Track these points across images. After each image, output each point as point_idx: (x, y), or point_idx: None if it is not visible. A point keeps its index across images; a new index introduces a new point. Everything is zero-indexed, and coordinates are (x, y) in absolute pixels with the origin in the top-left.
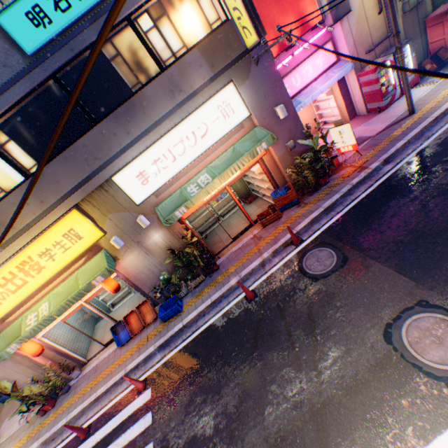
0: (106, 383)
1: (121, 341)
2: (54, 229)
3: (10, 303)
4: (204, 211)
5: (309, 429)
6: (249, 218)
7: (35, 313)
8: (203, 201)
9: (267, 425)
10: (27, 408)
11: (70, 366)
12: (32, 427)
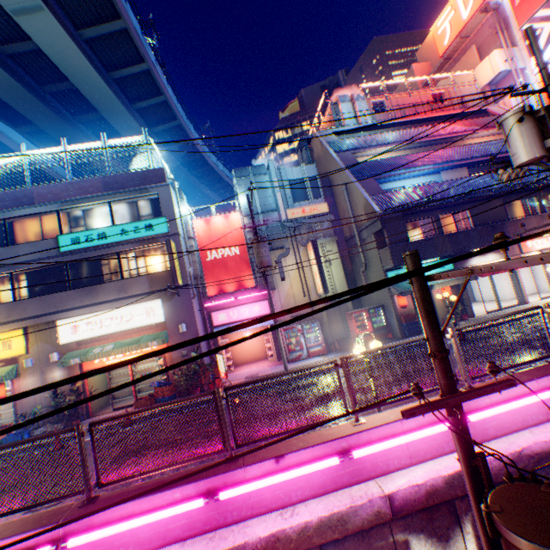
0: None
1: None
2: (2, 335)
3: None
4: (129, 379)
5: None
6: (136, 396)
7: None
8: (106, 364)
9: None
10: None
11: None
12: None
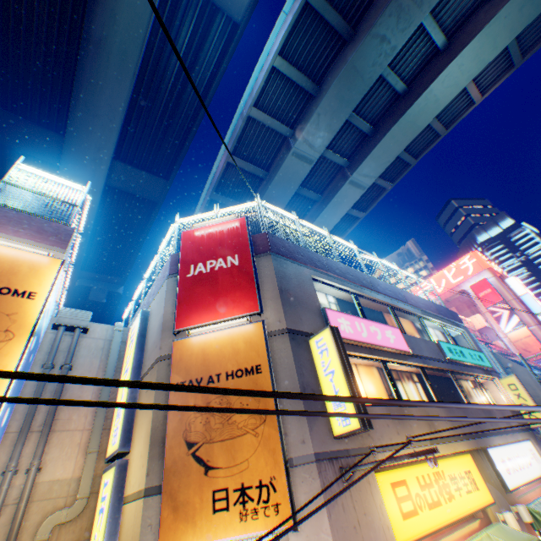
0: None
1: None
2: (456, 458)
3: (423, 519)
4: None
5: None
6: None
7: None
8: None
9: None
10: None
11: None
12: None
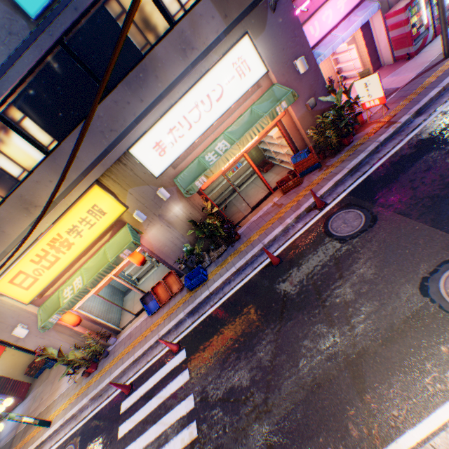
0: (142, 347)
1: (151, 311)
2: (78, 206)
3: (46, 279)
4: (220, 183)
5: (345, 377)
6: (268, 185)
7: (70, 287)
8: (221, 171)
9: (302, 375)
10: (72, 371)
11: (106, 334)
12: (80, 386)
